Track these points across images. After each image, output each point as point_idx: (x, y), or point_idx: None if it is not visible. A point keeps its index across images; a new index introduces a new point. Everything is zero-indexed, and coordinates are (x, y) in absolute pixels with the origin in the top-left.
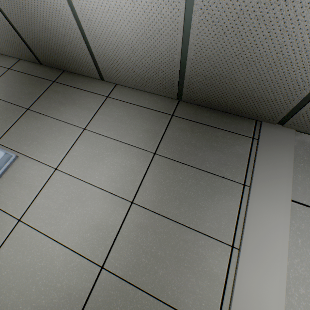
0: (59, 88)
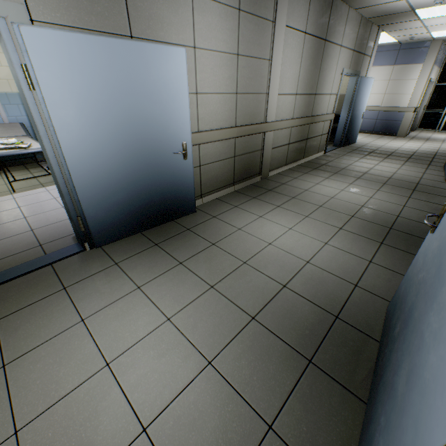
0: None
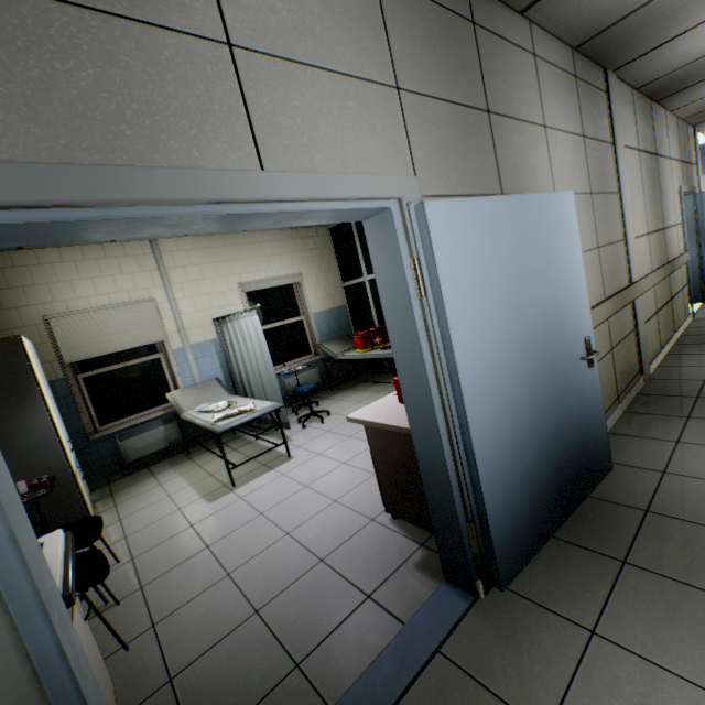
0: (489, 45)
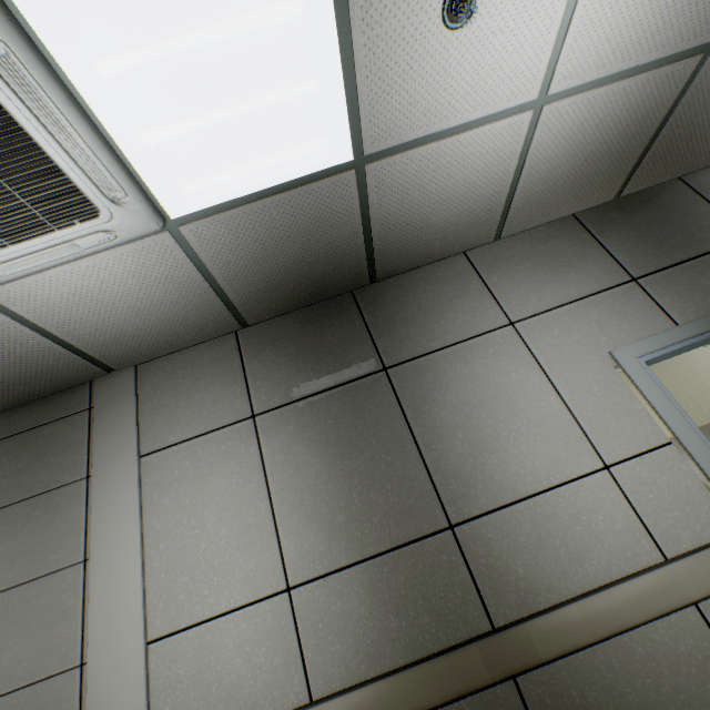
0: None
